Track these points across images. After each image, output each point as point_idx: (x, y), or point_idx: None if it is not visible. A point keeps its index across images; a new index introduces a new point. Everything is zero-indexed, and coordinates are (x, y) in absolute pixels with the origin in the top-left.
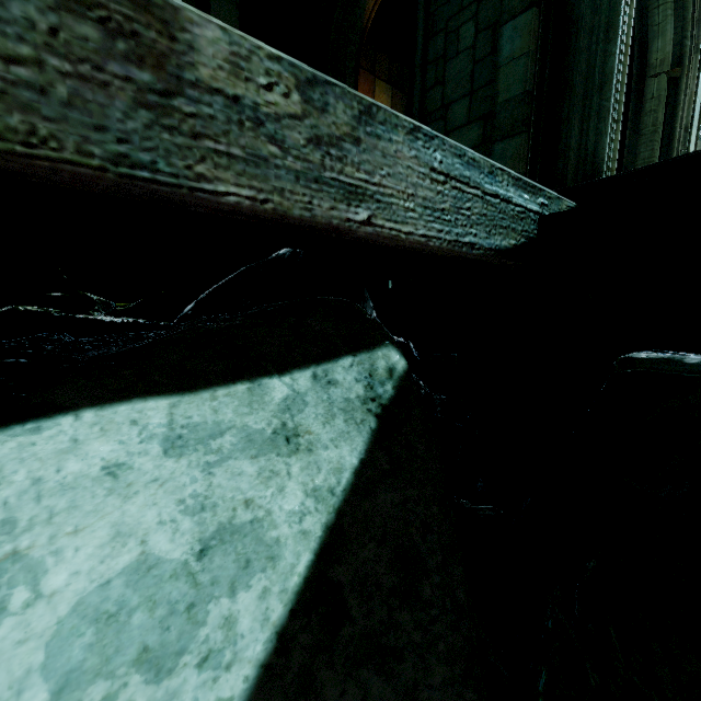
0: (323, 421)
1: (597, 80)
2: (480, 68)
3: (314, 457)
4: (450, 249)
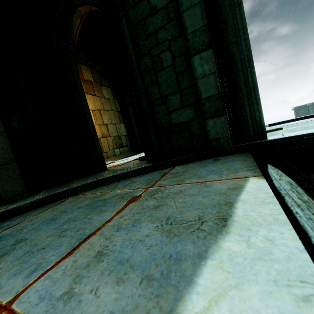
0: None
1: (251, 86)
2: (181, 77)
3: None
4: None
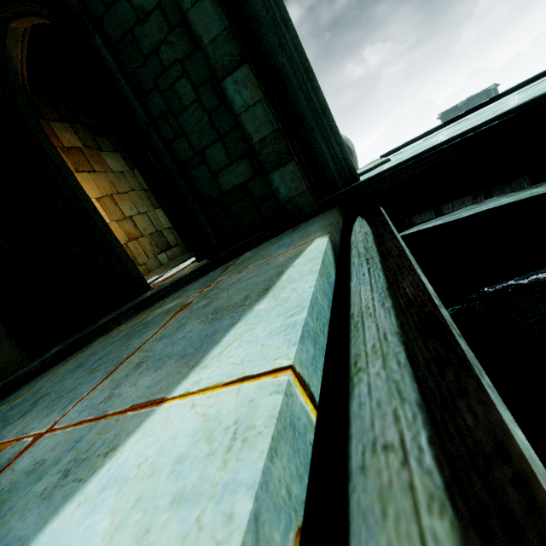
0: None
1: (319, 109)
2: (216, 116)
3: None
4: None
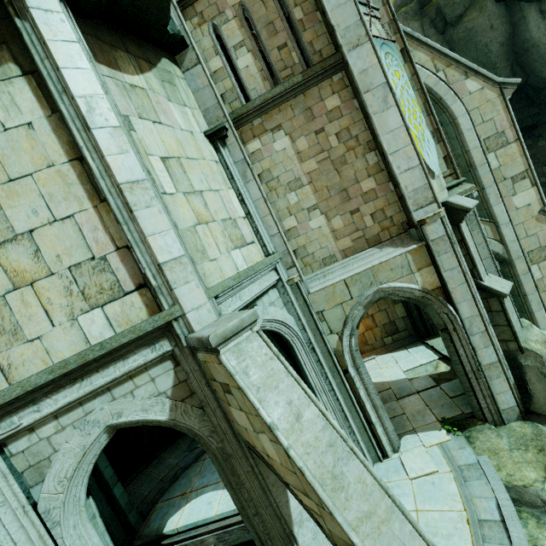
0: None
1: None
2: None
3: None
4: None
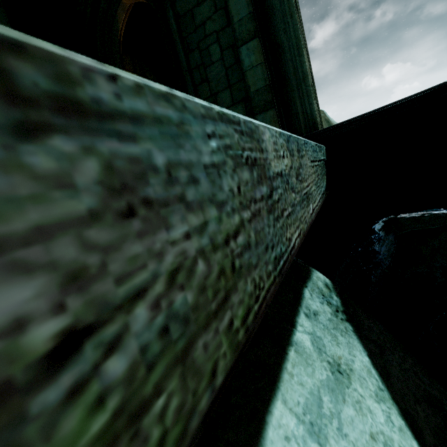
0: (336, 343)
1: (301, 76)
2: (231, 71)
3: (356, 372)
4: (322, 201)
